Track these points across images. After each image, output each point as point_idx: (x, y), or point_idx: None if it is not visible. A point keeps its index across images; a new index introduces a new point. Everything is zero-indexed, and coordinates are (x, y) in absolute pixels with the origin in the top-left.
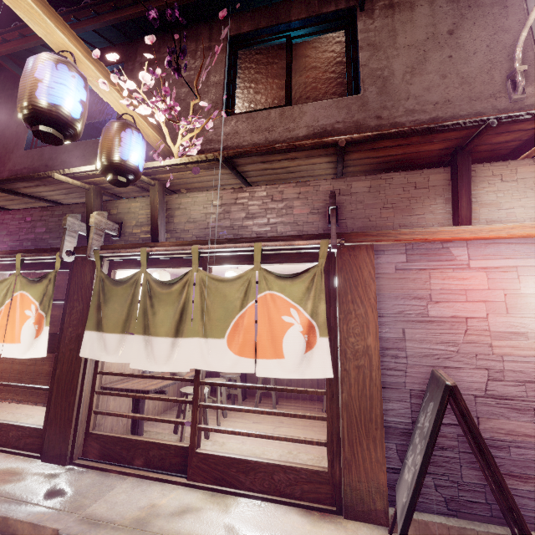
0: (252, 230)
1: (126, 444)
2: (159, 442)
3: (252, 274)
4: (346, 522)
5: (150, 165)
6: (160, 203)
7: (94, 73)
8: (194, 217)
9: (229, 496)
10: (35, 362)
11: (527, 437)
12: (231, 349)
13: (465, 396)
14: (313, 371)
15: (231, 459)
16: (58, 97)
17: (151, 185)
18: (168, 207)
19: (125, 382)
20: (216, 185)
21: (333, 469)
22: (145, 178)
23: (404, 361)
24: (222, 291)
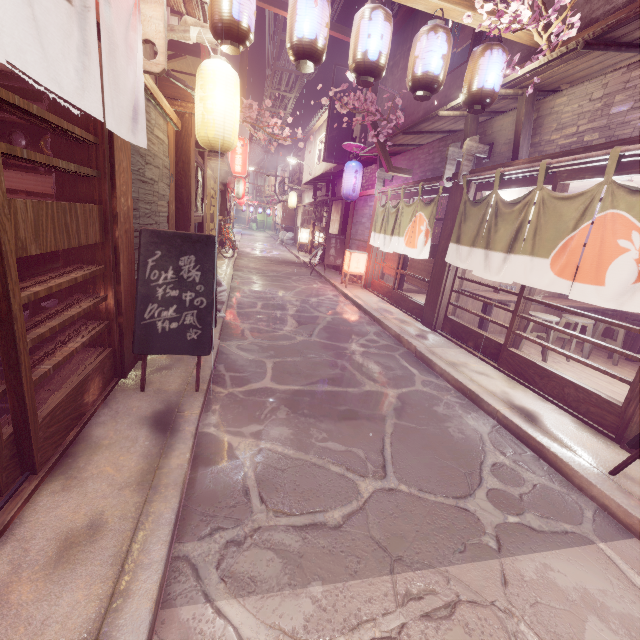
0: (634, 126)
1: (465, 330)
2: (485, 335)
3: (598, 190)
4: (618, 448)
5: (510, 78)
6: (526, 115)
7: (460, 12)
8: (563, 123)
9: (522, 386)
10: (425, 264)
11: None
12: (552, 270)
13: None
14: (635, 305)
15: (531, 363)
16: (426, 64)
17: (519, 96)
18: (538, 116)
19: (478, 291)
20: (607, 66)
21: (628, 407)
22: (510, 91)
23: None
24: (559, 210)
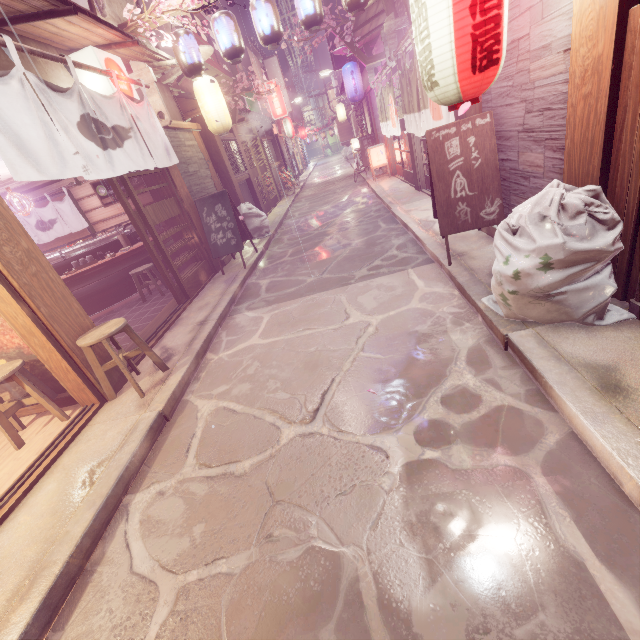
0: None
1: None
2: None
3: None
4: None
5: None
6: None
7: None
8: None
9: None
10: None
11: (538, 168)
12: (431, 116)
13: (514, 133)
14: None
15: None
16: (303, 11)
17: None
18: None
19: None
20: None
21: None
22: None
23: (490, 105)
24: None
